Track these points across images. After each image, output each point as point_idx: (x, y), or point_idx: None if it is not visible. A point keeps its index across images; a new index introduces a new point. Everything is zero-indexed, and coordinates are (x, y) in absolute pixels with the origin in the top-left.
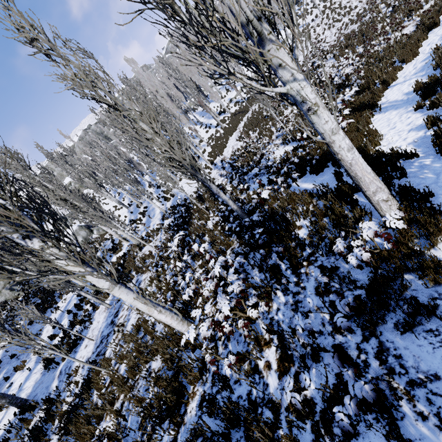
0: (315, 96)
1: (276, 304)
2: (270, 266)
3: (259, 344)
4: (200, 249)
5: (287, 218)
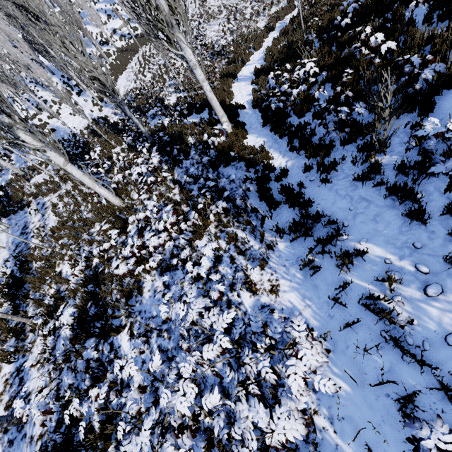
0: (195, 61)
1: (177, 174)
2: (173, 158)
3: (169, 189)
4: (119, 157)
5: (181, 136)
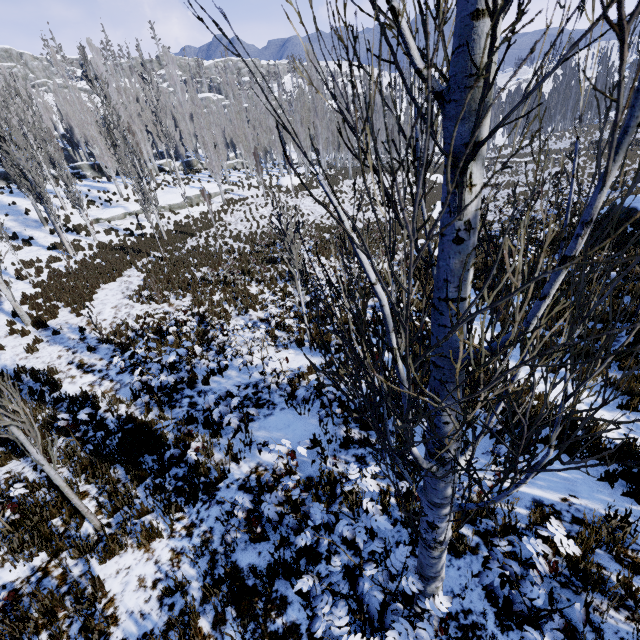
0: None
1: None
2: None
3: None
4: None
5: None
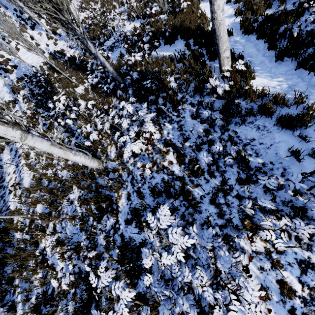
0: None
1: (166, 131)
2: (157, 108)
3: (162, 154)
4: (88, 106)
5: (159, 76)
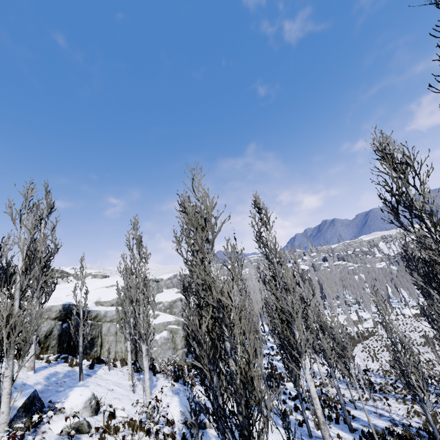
0: None
1: None
2: None
3: None
4: None
5: None
